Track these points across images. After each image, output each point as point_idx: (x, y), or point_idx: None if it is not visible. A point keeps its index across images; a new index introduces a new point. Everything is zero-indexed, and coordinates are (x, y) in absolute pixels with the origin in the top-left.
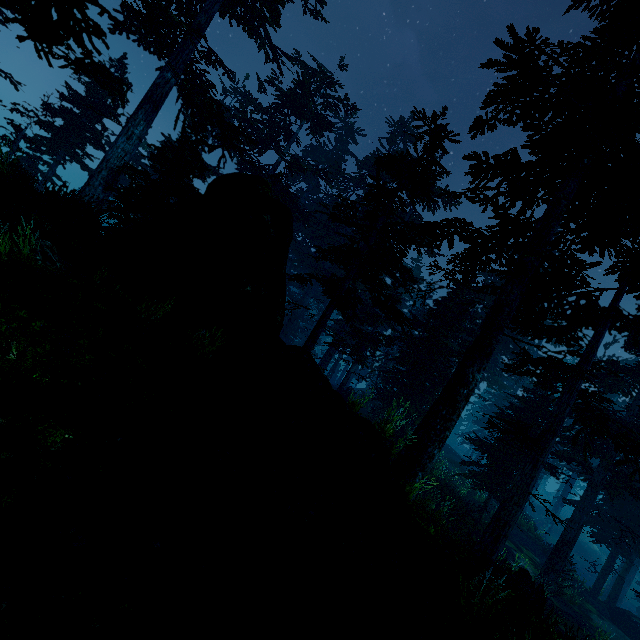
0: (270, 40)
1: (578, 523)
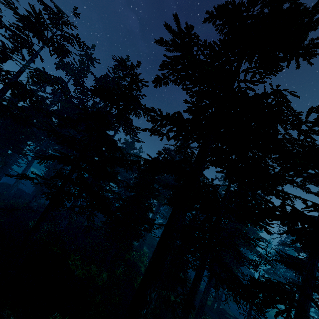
0: None
1: (207, 293)
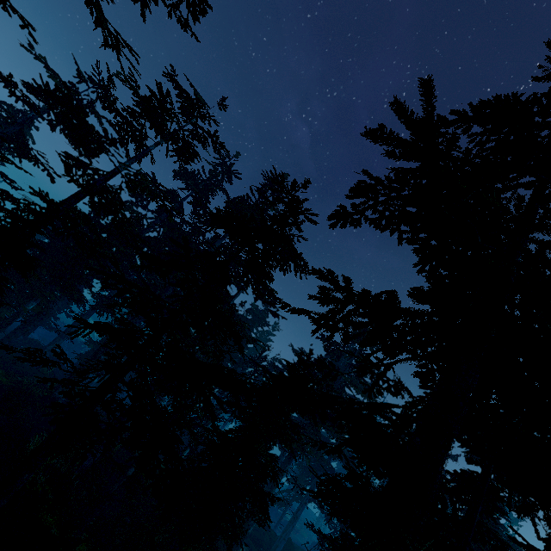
0: (101, 13)
1: None
